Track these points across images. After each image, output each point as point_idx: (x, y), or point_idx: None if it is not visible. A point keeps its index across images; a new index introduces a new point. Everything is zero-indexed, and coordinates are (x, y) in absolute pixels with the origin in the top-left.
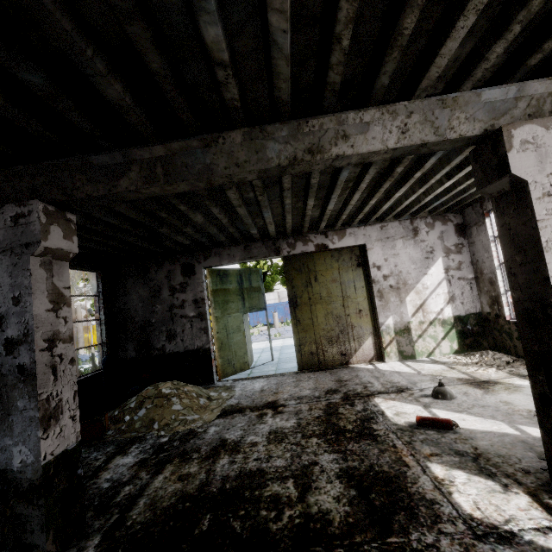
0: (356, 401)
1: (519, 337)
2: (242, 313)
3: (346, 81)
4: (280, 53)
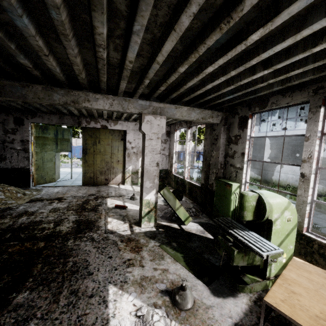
0: (99, 199)
1: (174, 180)
2: (55, 152)
3: (91, 80)
4: (55, 72)
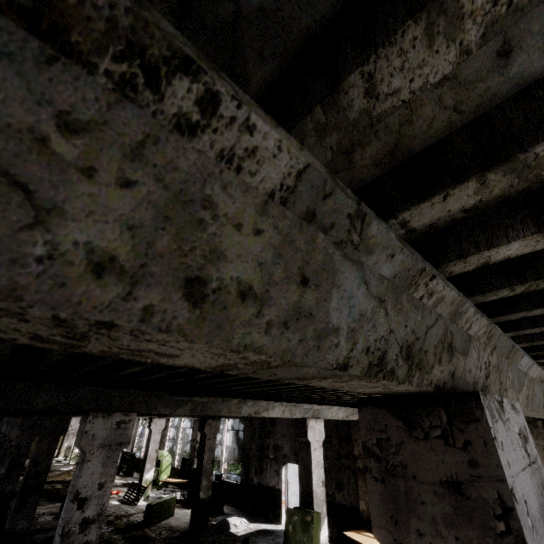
0: None
1: None
2: None
3: None
4: None
